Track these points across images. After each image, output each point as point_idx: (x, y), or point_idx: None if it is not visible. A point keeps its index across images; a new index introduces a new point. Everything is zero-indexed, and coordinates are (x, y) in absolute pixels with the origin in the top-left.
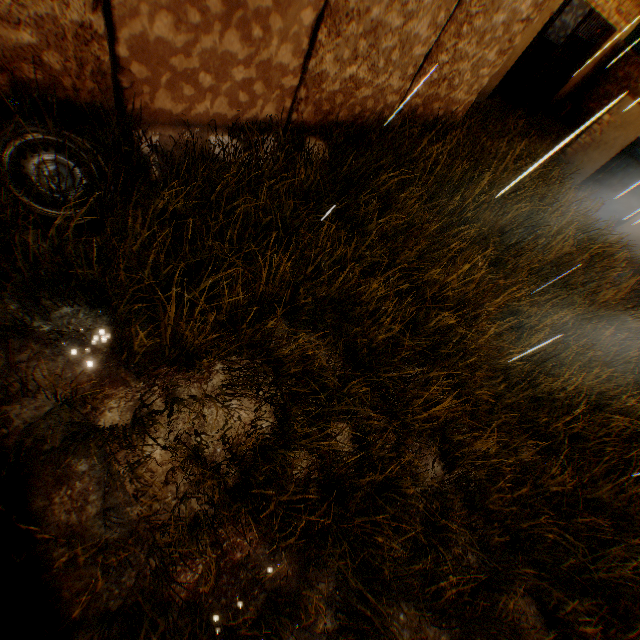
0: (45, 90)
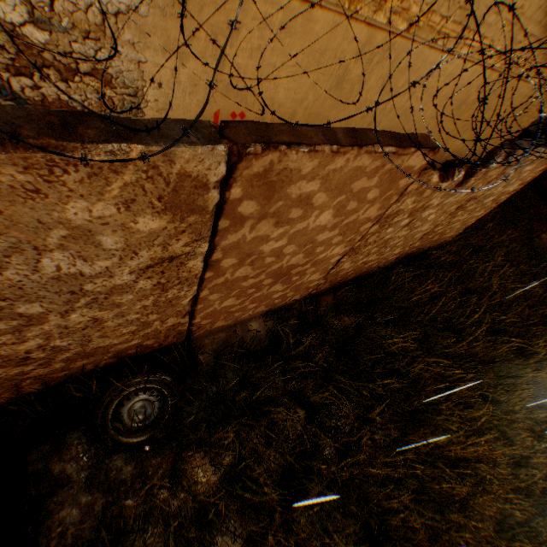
0: (139, 352)
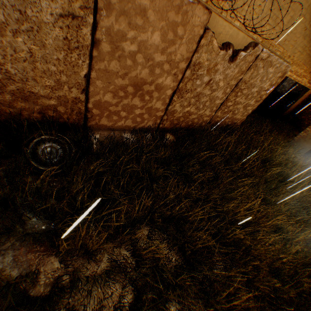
0: (55, 118)
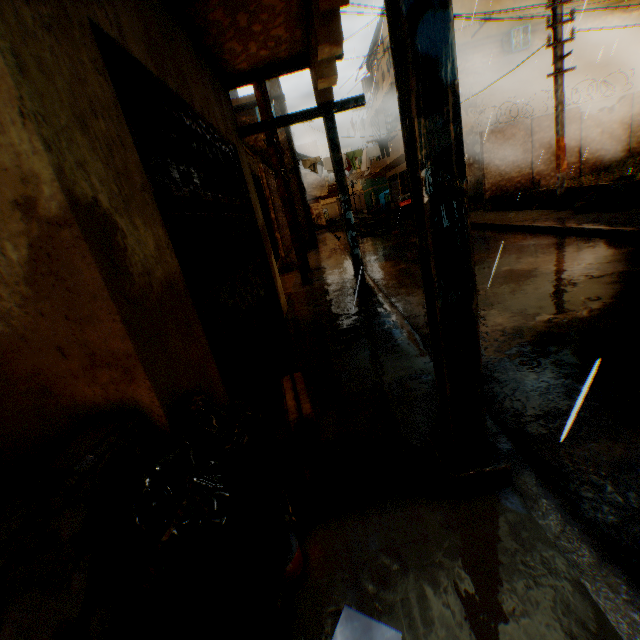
0: (519, 188)
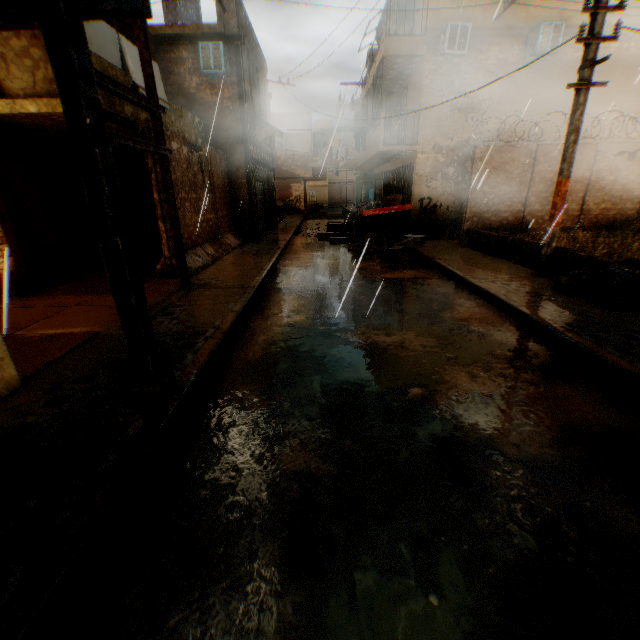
0: (505, 226)
